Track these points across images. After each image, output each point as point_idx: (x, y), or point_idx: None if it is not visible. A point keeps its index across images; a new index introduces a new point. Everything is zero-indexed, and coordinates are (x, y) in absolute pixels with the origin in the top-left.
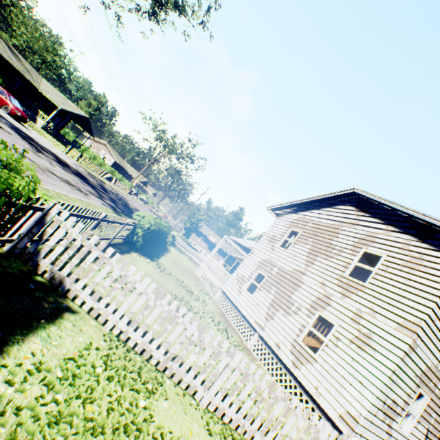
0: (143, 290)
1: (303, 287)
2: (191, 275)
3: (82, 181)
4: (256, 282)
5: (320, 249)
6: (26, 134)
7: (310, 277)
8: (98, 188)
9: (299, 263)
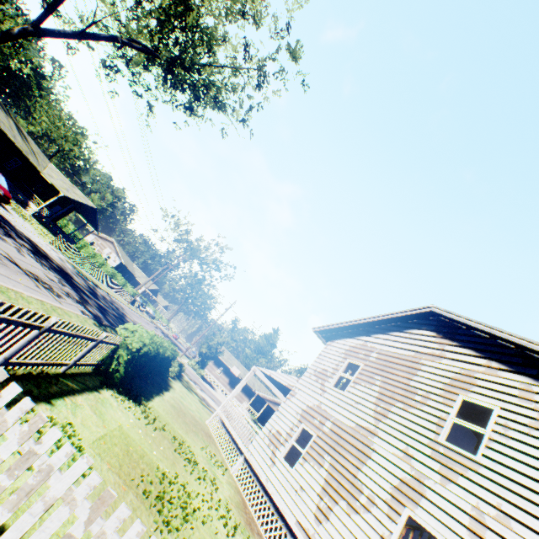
0: (64, 492)
1: (375, 457)
2: (199, 428)
3: (62, 279)
4: (297, 442)
5: (395, 393)
6: (0, 214)
7: (384, 440)
8: (85, 291)
9: (364, 415)
